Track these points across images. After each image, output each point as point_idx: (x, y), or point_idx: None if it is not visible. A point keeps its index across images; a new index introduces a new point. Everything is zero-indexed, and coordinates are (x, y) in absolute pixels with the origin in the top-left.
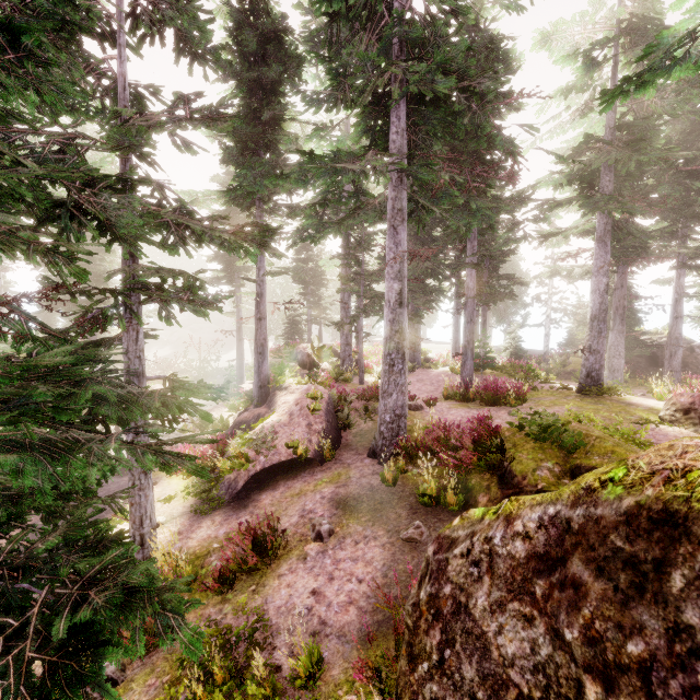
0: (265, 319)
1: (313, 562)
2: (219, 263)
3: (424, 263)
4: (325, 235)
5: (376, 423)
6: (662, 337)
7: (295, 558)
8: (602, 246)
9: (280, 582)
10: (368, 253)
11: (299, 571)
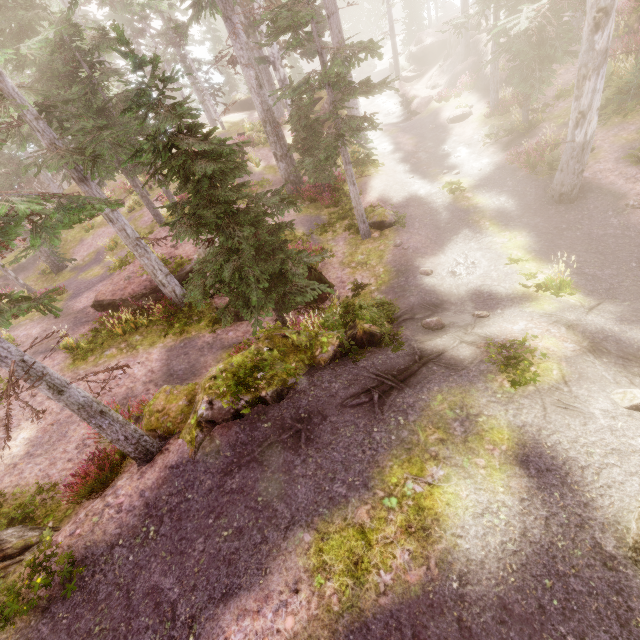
0: None
1: (565, 73)
2: None
3: None
4: None
5: None
6: None
7: (556, 76)
8: None
9: (556, 81)
10: None
11: (561, 76)
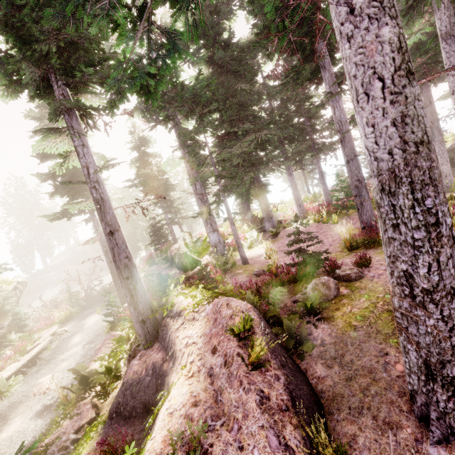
0: (118, 231)
1: None
2: (62, 195)
3: (262, 131)
4: (163, 79)
5: (334, 323)
6: (447, 144)
7: None
8: (452, 41)
9: None
10: (210, 131)
11: None
